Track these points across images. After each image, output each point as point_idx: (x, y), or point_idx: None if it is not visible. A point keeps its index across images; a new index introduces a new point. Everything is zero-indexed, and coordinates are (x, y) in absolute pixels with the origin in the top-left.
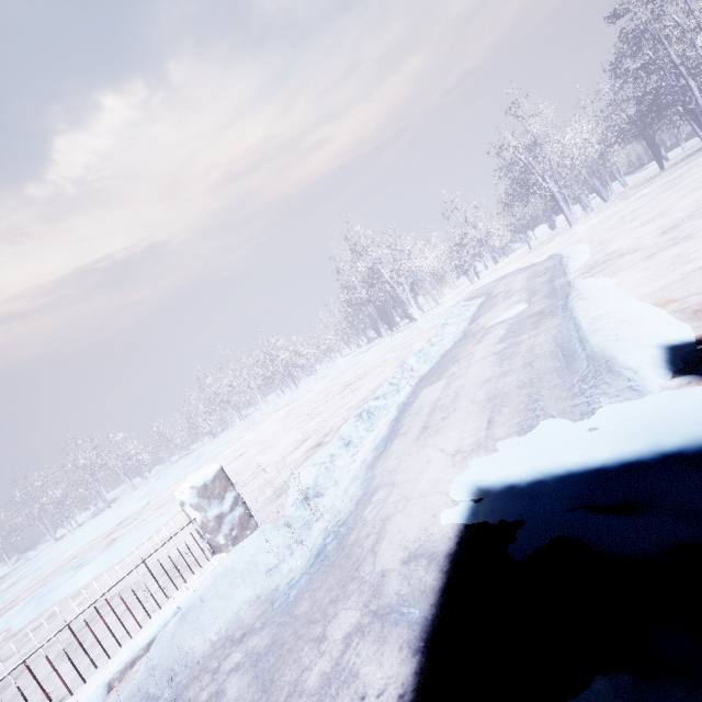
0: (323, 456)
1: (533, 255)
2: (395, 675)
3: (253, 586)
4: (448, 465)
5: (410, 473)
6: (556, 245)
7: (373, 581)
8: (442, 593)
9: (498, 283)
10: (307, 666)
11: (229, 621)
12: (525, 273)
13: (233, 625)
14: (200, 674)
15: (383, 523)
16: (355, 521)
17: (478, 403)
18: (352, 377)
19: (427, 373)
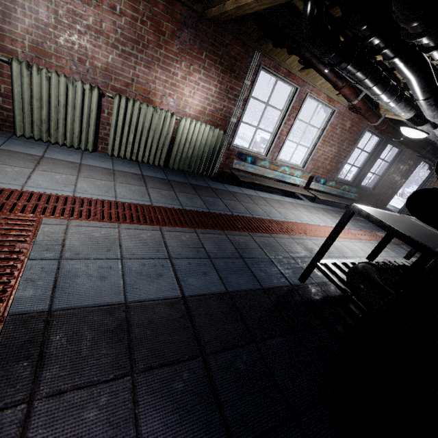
0: None
1: None
2: None
3: None
4: None
5: None
6: None
7: None
8: None
9: None
10: None
11: None
12: None
13: None
14: None
15: None
16: None
17: None
18: None
19: None
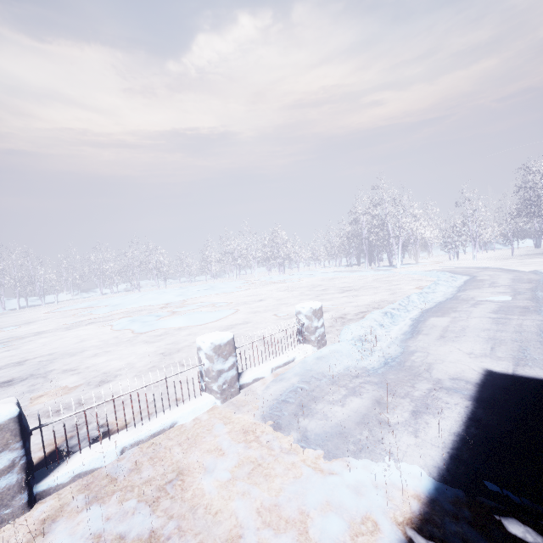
0: (366, 325)
1: (514, 261)
2: (461, 402)
3: (352, 362)
4: (465, 356)
5: (439, 352)
6: (539, 263)
7: (434, 380)
8: (478, 391)
9: (480, 271)
10: (410, 391)
11: (344, 369)
12: (510, 275)
13: (346, 371)
14: (340, 379)
15: (429, 364)
16: (406, 359)
17: (482, 338)
18: (344, 286)
19: (429, 309)
